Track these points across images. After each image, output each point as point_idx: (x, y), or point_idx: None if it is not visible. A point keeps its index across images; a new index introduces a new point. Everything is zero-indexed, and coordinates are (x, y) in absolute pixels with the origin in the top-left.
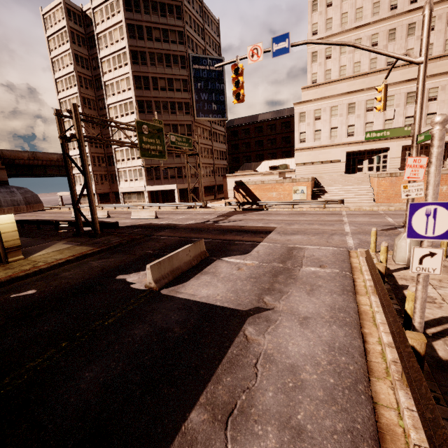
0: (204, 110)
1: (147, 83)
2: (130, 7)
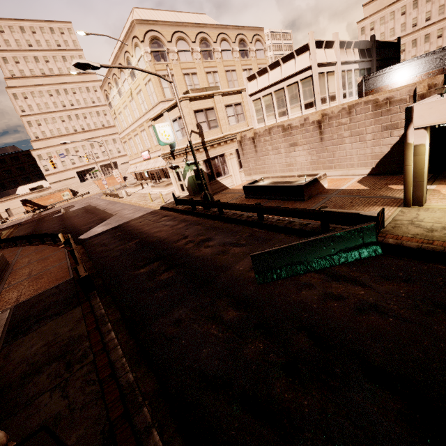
0: None
1: None
2: None
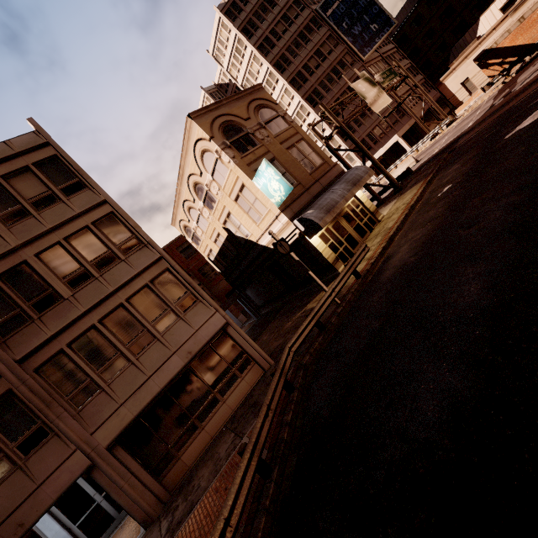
0: (366, 43)
1: (302, 77)
2: (250, 33)
